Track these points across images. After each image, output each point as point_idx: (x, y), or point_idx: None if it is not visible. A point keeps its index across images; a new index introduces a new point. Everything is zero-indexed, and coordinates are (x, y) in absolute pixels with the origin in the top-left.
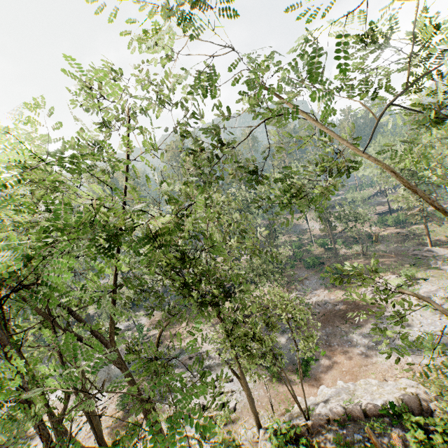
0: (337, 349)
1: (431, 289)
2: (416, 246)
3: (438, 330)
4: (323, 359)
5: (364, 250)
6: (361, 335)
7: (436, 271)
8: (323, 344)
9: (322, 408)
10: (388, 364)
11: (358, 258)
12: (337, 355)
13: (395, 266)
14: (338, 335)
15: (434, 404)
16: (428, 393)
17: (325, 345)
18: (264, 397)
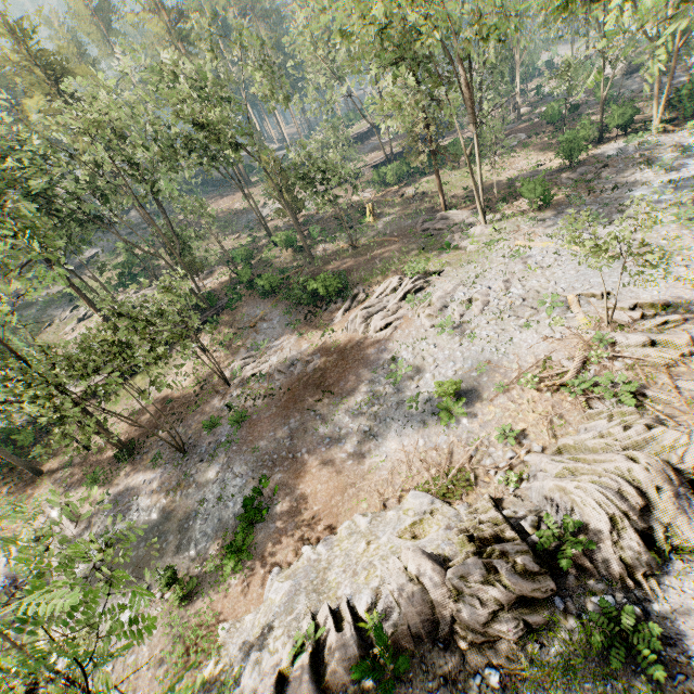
0: (306, 464)
1: (448, 289)
2: (427, 214)
3: (460, 367)
4: (282, 497)
5: (354, 239)
6: (348, 416)
7: (454, 253)
8: (282, 461)
9: (251, 673)
10: (389, 466)
11: (346, 256)
12: (305, 477)
13: (399, 257)
14: (310, 429)
15: (457, 611)
16: (447, 576)
17: (287, 461)
18: (148, 665)
